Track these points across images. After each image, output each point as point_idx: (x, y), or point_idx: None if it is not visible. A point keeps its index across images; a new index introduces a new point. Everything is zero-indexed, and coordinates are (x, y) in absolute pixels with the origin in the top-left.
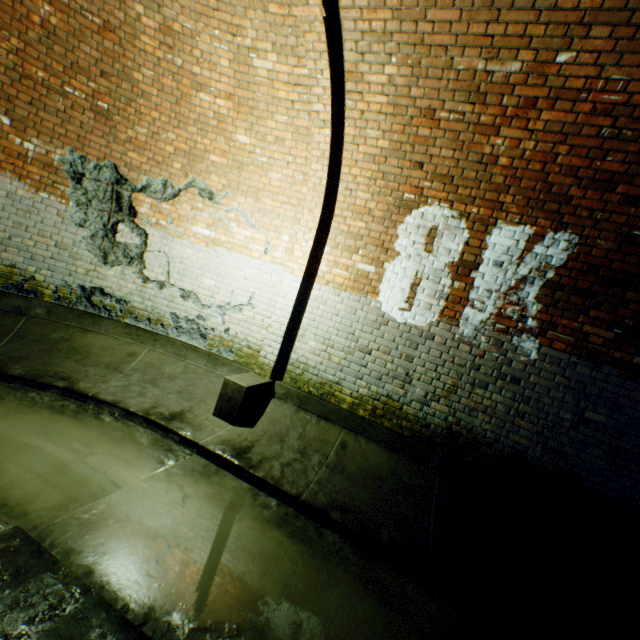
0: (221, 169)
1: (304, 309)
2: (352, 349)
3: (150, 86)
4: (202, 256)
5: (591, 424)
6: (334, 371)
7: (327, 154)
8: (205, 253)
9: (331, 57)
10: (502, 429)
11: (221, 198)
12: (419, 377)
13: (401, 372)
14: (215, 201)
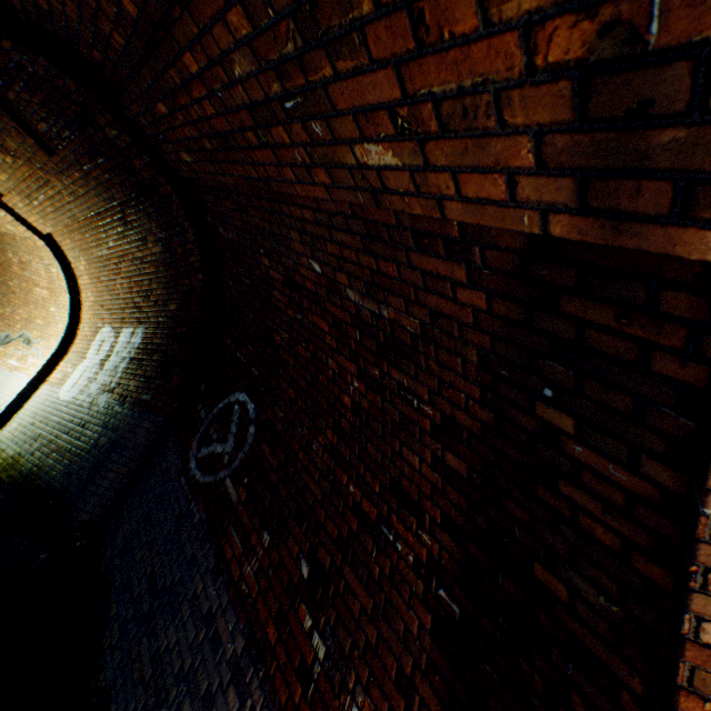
0: (42, 327)
1: (29, 403)
2: (29, 424)
3: (18, 288)
4: (5, 377)
5: (99, 447)
6: (10, 442)
7: (70, 307)
8: (8, 376)
9: (63, 261)
10: (56, 463)
11: (36, 343)
12: (45, 435)
13: (39, 434)
14: (32, 345)
